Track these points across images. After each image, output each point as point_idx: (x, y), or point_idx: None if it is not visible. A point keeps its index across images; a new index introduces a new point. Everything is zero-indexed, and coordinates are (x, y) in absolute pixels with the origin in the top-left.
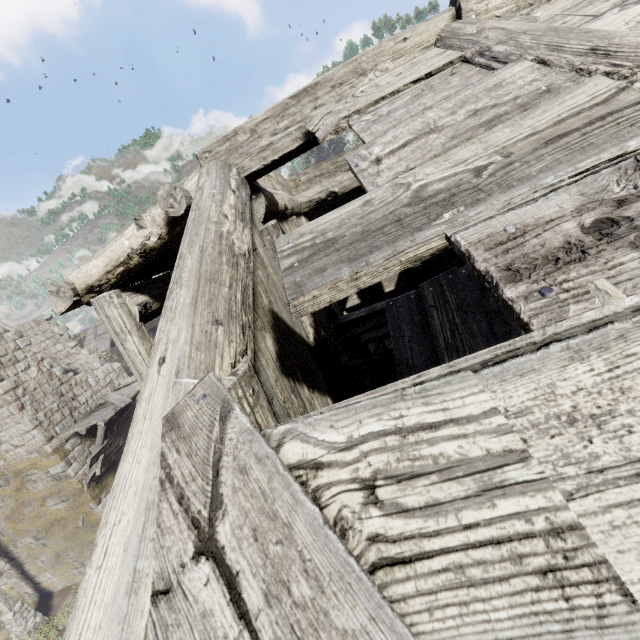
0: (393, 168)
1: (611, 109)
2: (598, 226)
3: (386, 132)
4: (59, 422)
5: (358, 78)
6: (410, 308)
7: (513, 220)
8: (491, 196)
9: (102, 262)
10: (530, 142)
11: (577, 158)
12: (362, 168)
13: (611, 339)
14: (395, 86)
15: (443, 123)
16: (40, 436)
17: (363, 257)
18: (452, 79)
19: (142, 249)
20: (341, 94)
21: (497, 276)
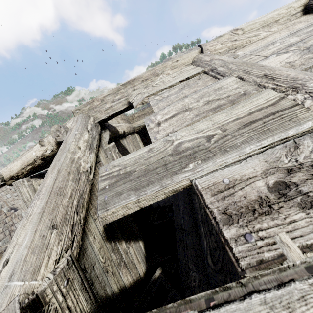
0: (166, 129)
1: (277, 109)
2: (277, 187)
3: (164, 108)
4: (2, 239)
5: (155, 77)
6: (184, 192)
7: (227, 174)
8: (215, 156)
9: (19, 163)
10: (236, 124)
11: (261, 137)
12: (150, 127)
13: (296, 301)
14: (171, 83)
15: (192, 106)
16: None
17: (143, 188)
18: (198, 81)
19: (42, 156)
20: (146, 84)
21: (218, 218)
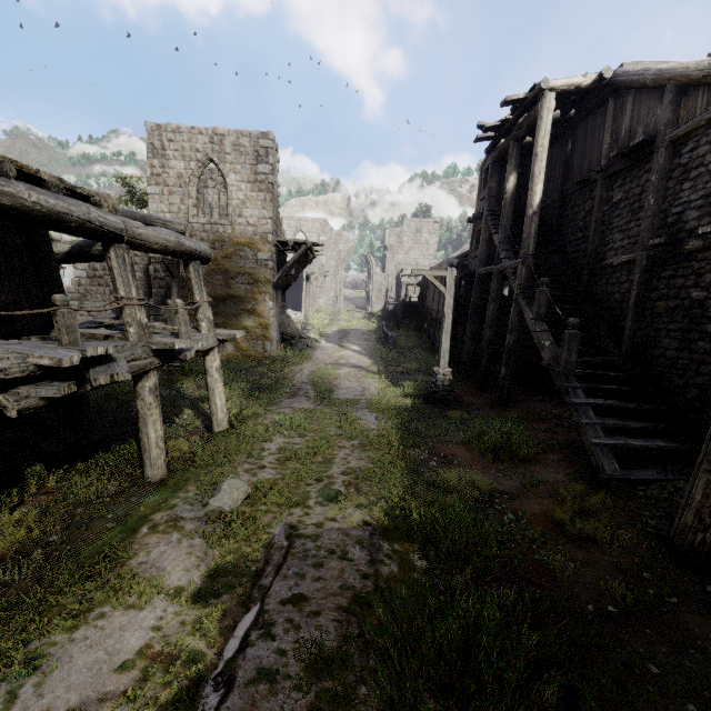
0: None
1: None
2: None
3: None
4: (274, 230)
5: None
6: None
7: None
8: None
9: (563, 82)
10: None
11: None
12: None
13: None
14: None
15: None
16: (271, 226)
17: None
18: None
19: (579, 85)
20: None
21: None
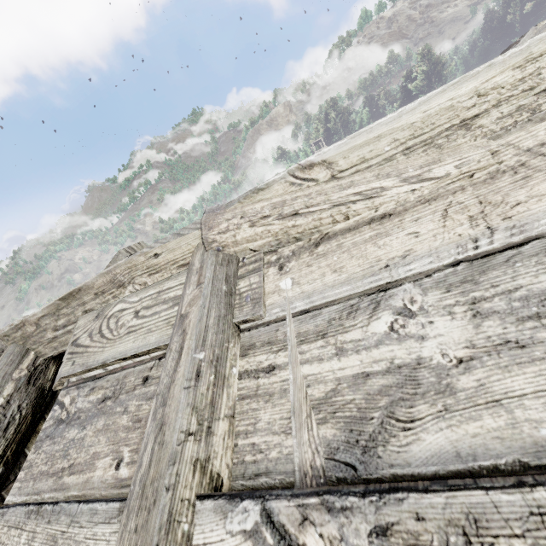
0: None
1: None
2: None
3: (6, 511)
4: None
5: (117, 289)
6: None
7: None
8: None
9: None
10: None
11: None
12: None
13: None
14: (109, 351)
15: None
16: None
17: None
18: (131, 401)
19: None
20: (106, 302)
21: None
